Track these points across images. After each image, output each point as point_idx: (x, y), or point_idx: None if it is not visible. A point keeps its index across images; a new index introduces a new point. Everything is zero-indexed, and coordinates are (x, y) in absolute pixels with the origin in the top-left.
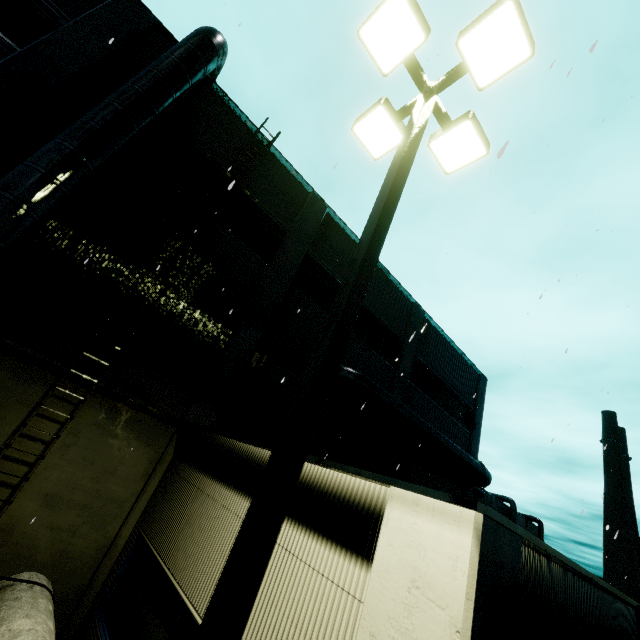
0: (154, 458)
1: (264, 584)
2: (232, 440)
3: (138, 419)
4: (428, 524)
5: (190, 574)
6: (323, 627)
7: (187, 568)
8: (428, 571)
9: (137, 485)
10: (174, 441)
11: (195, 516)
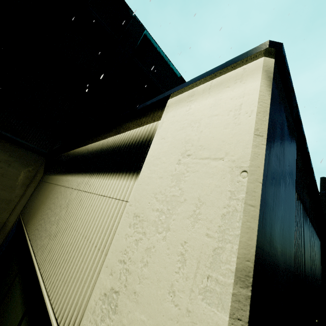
0: (30, 175)
1: (71, 218)
2: (72, 151)
3: (14, 150)
4: (203, 101)
5: (34, 228)
6: (104, 233)
7: (34, 226)
8: (202, 136)
9: (19, 191)
10: (43, 165)
11: (45, 197)
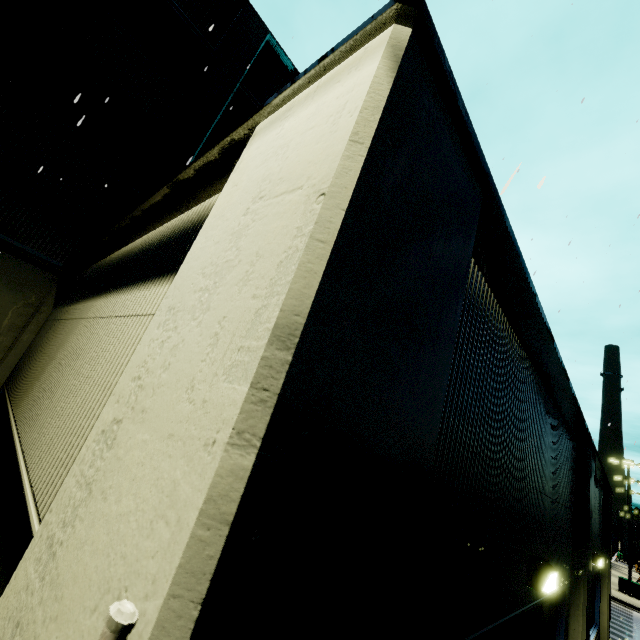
0: (26, 310)
1: (87, 365)
2: (106, 257)
3: None
4: (302, 113)
5: (26, 399)
6: None
7: (25, 395)
8: (286, 164)
9: (3, 340)
10: (53, 291)
11: (50, 344)
